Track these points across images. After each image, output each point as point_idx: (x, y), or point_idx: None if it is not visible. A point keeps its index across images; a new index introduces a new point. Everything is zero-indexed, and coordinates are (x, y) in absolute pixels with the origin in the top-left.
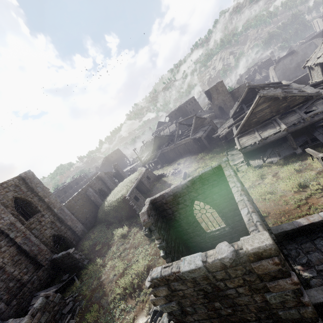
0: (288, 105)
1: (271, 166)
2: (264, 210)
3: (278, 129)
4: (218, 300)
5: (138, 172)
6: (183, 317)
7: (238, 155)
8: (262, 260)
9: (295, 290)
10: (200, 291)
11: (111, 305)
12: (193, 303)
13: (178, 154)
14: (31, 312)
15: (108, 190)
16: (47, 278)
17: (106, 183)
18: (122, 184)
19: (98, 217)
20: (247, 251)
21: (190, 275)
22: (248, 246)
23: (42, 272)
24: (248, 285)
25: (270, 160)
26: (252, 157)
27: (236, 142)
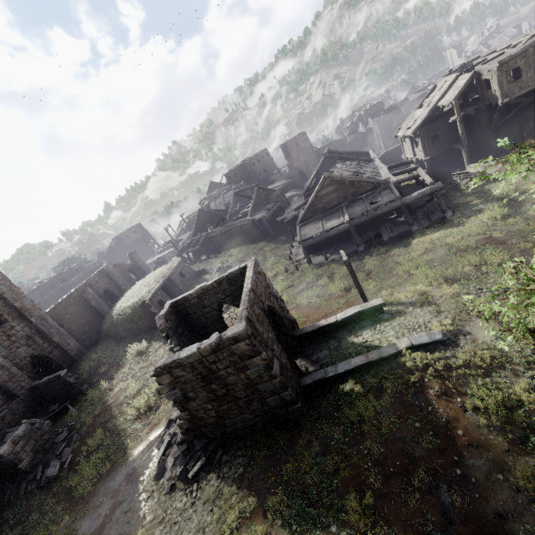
0: (357, 191)
1: (332, 265)
2: (305, 315)
3: (341, 220)
4: (213, 381)
5: (166, 266)
6: (186, 403)
7: None
8: (239, 343)
9: (266, 366)
10: (198, 375)
11: (121, 426)
12: (194, 387)
13: (232, 241)
14: (11, 440)
15: (120, 291)
16: (24, 412)
17: (116, 281)
18: (142, 284)
19: (103, 330)
20: (227, 336)
21: (187, 360)
22: (229, 333)
23: (16, 405)
24: (234, 365)
25: (333, 257)
26: (317, 252)
27: (298, 232)
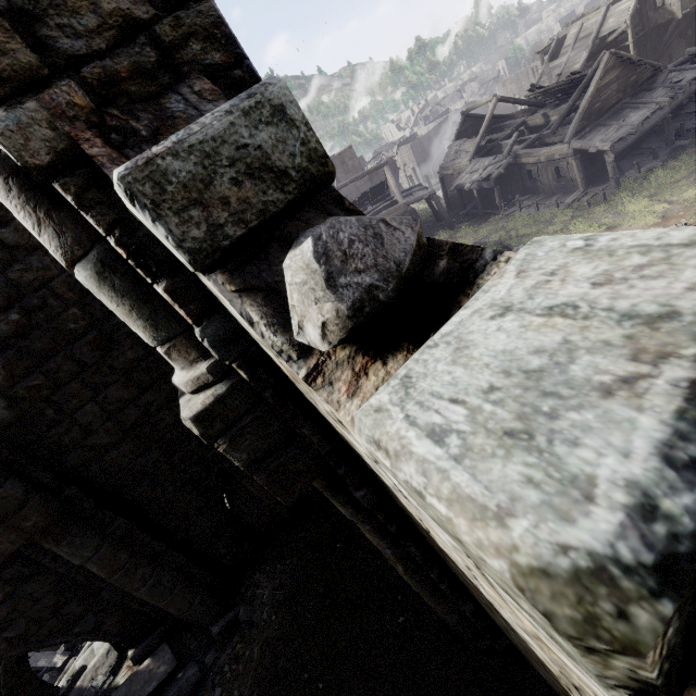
0: (637, 80)
1: (666, 167)
2: None
3: (654, 106)
4: None
5: None
6: None
7: (548, 199)
8: None
9: None
10: None
11: None
12: None
13: None
14: None
15: None
16: None
17: None
18: None
19: None
20: None
21: None
22: None
23: None
24: None
25: (644, 168)
26: (595, 184)
27: (588, 142)
